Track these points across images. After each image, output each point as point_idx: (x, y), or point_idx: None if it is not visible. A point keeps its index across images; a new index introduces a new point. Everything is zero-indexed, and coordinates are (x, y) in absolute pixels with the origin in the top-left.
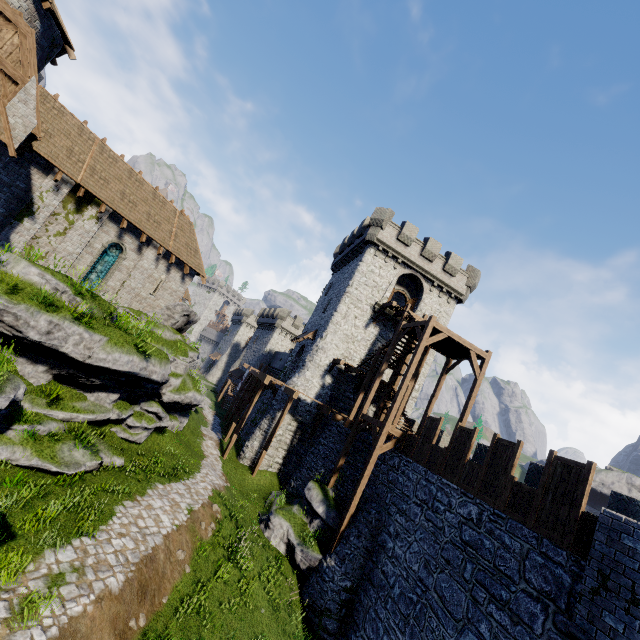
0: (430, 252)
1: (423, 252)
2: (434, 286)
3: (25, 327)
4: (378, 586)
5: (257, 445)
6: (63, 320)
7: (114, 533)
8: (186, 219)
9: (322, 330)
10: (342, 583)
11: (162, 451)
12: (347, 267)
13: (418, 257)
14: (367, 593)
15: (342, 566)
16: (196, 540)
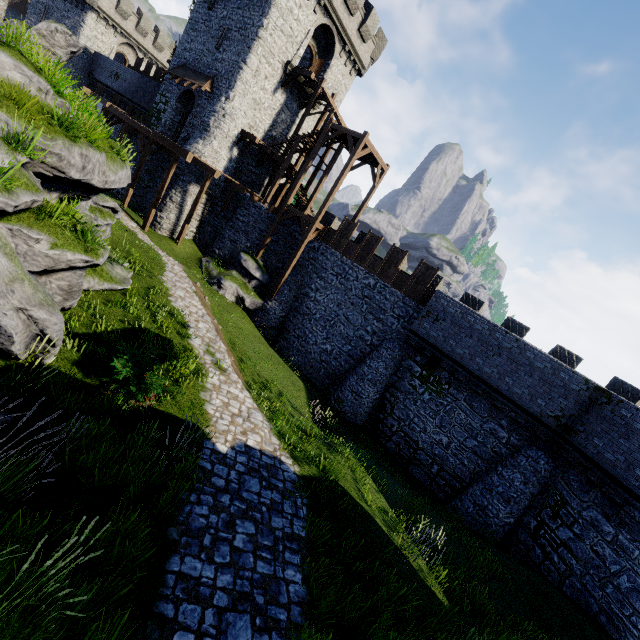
0: (355, 1)
1: None
2: (345, 50)
3: (67, 167)
4: (304, 314)
5: (174, 218)
6: (88, 149)
7: (193, 321)
8: None
9: (226, 85)
10: (281, 314)
11: (120, 240)
12: None
13: (341, 3)
14: (295, 317)
15: (280, 306)
16: (210, 310)
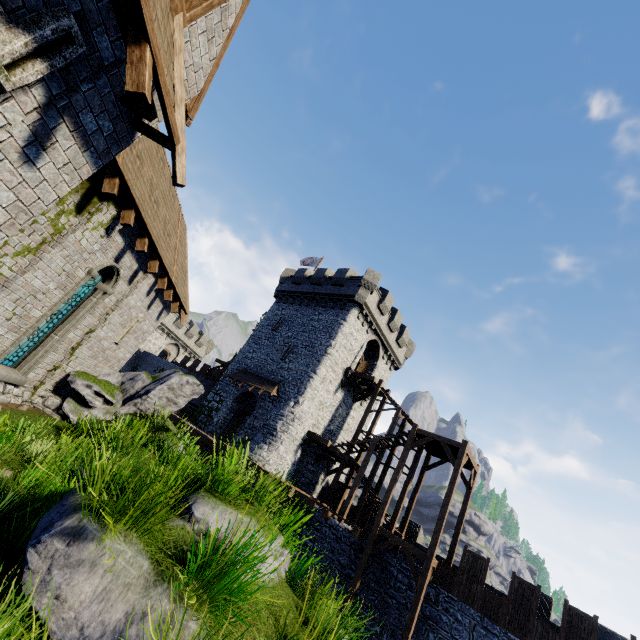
0: (395, 324)
1: (391, 323)
2: (387, 354)
3: None
4: None
5: None
6: None
7: None
8: (183, 222)
9: (294, 391)
10: None
11: None
12: (313, 311)
13: (385, 326)
14: None
15: None
16: None
